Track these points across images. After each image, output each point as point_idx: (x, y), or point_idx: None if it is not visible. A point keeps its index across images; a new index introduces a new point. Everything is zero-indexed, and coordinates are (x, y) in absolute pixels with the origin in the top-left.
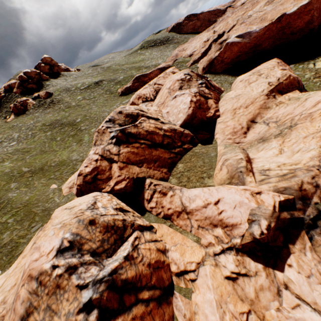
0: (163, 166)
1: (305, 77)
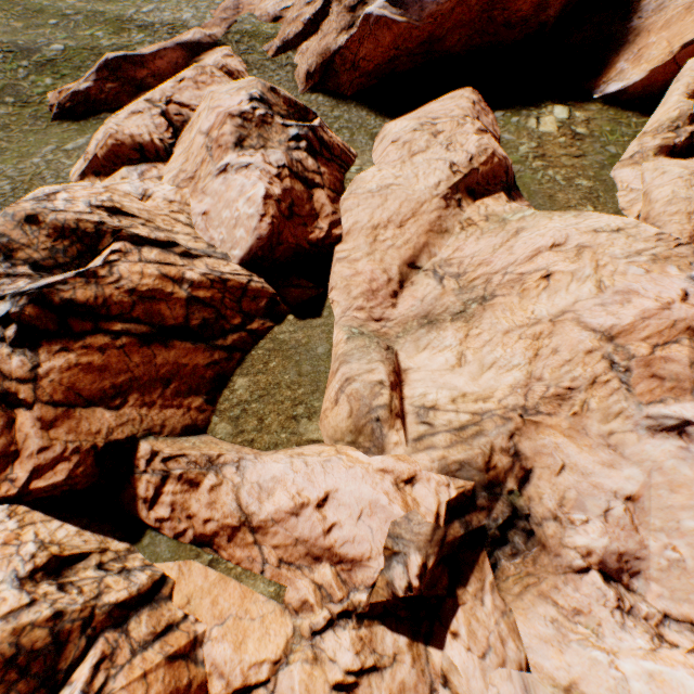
0: (192, 392)
1: (520, 153)
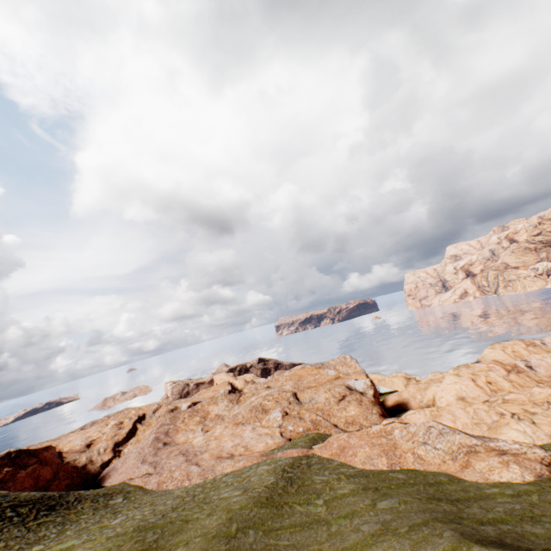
0: None
1: None
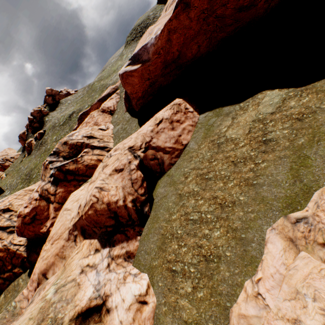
0: None
1: (187, 168)
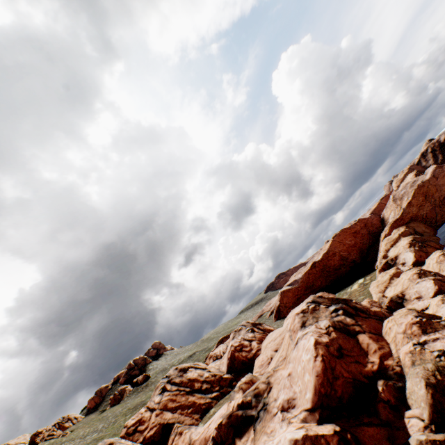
0: (196, 412)
1: None
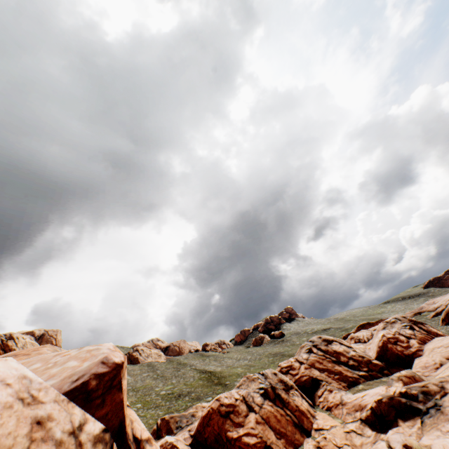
0: (342, 380)
1: None
